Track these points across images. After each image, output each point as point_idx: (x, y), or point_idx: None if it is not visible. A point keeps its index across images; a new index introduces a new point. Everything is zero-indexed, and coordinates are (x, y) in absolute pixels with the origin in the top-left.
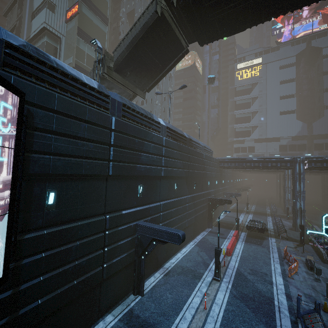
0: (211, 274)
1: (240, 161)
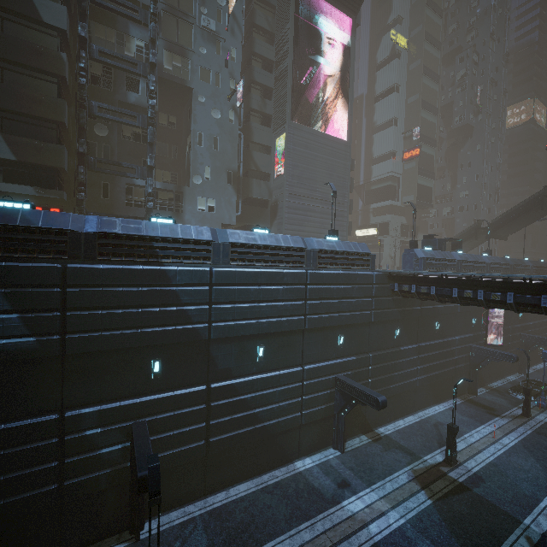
0: None
1: None
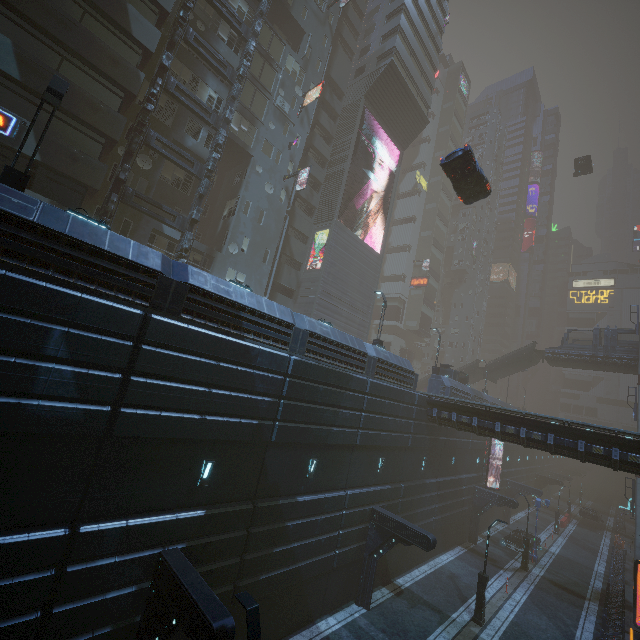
0: (550, 531)
1: None
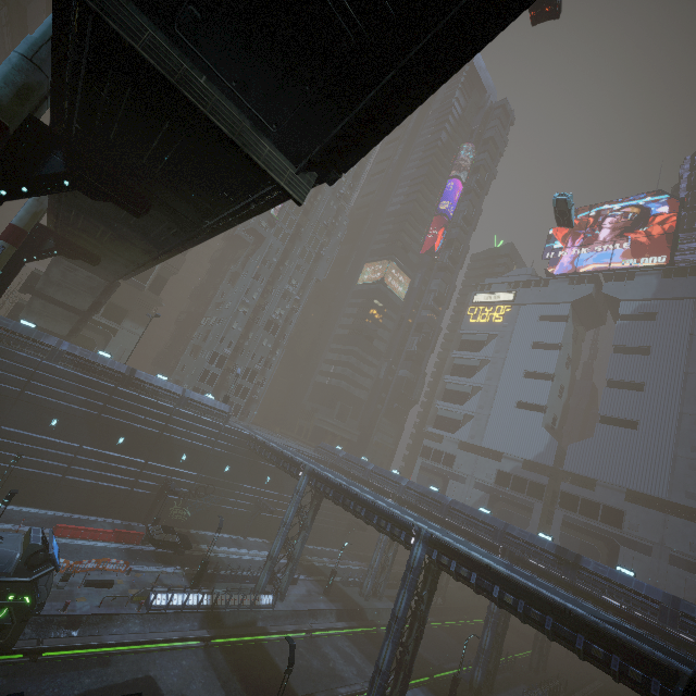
0: None
1: (262, 445)
